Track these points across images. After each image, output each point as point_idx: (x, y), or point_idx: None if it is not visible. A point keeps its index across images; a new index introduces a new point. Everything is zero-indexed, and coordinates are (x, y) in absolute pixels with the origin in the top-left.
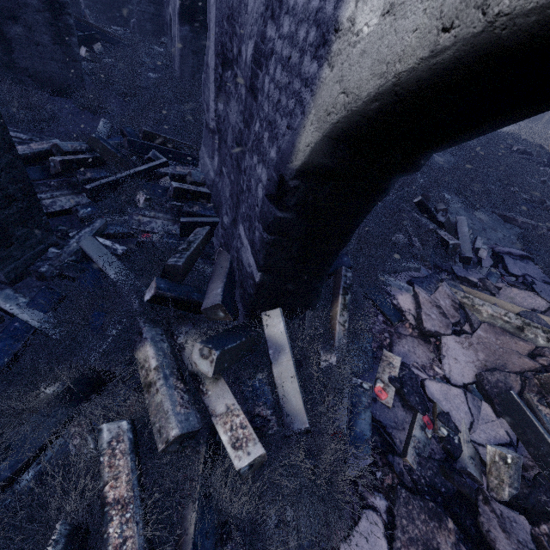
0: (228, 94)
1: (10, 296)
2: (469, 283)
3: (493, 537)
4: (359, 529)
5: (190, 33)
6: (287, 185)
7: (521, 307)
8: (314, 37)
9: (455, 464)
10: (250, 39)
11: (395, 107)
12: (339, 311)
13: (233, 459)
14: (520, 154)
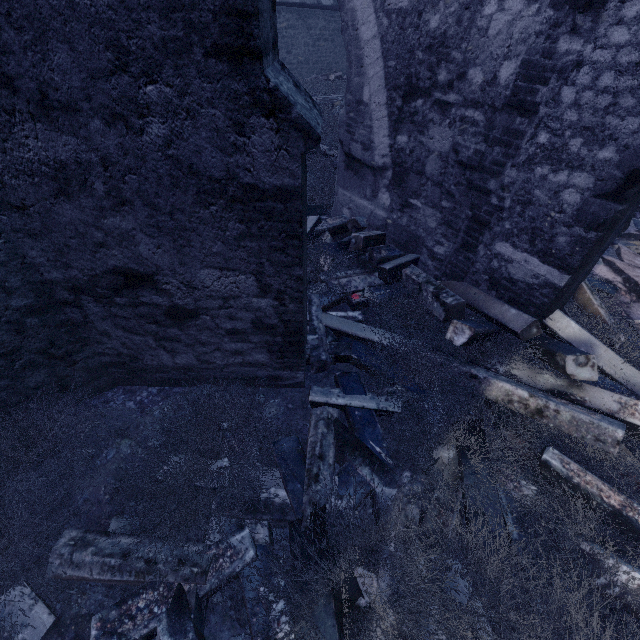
0: (421, 123)
1: (324, 392)
2: (634, 237)
3: None
4: None
5: None
6: None
7: None
8: None
9: None
10: (507, 59)
11: None
12: (592, 296)
13: None
14: None
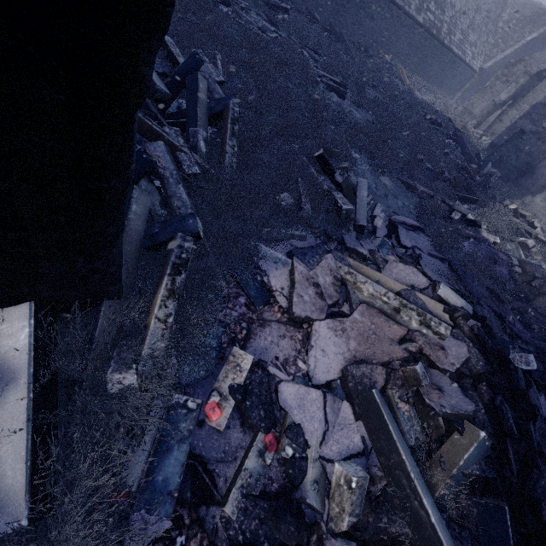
0: None
1: None
2: (358, 255)
3: None
4: None
5: None
6: None
7: (402, 284)
8: None
9: (295, 492)
10: None
11: None
12: (160, 300)
13: None
14: (432, 124)
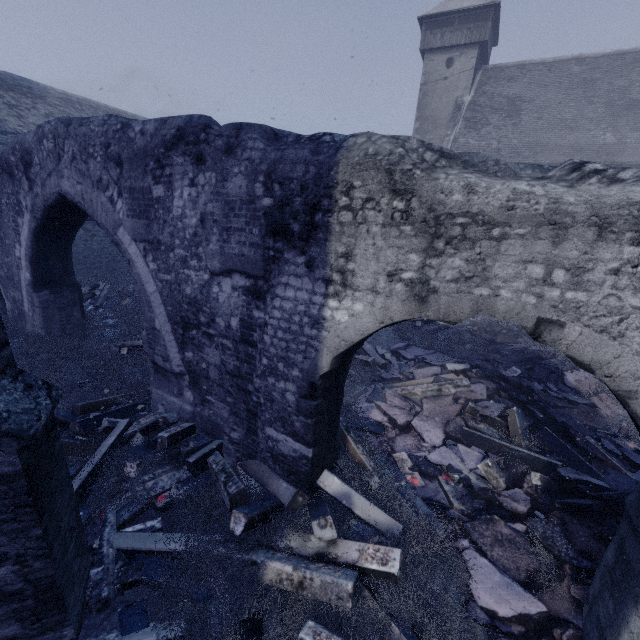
0: (199, 345)
1: None
2: (396, 379)
3: (514, 508)
4: (469, 559)
5: (52, 295)
6: (317, 385)
7: (430, 377)
8: (308, 320)
9: (474, 490)
10: (232, 316)
11: (364, 338)
12: (355, 446)
13: (390, 570)
14: None
